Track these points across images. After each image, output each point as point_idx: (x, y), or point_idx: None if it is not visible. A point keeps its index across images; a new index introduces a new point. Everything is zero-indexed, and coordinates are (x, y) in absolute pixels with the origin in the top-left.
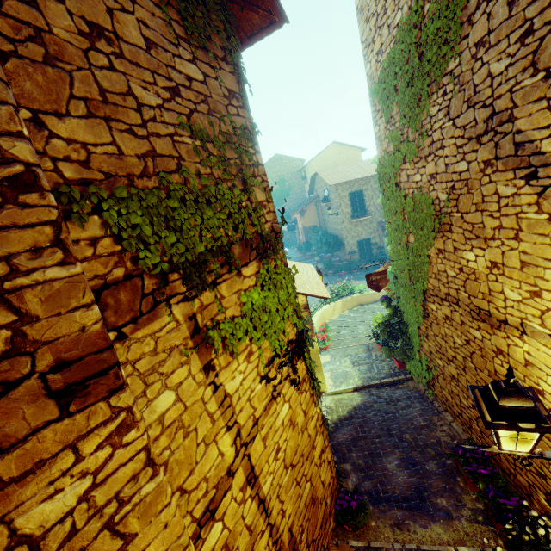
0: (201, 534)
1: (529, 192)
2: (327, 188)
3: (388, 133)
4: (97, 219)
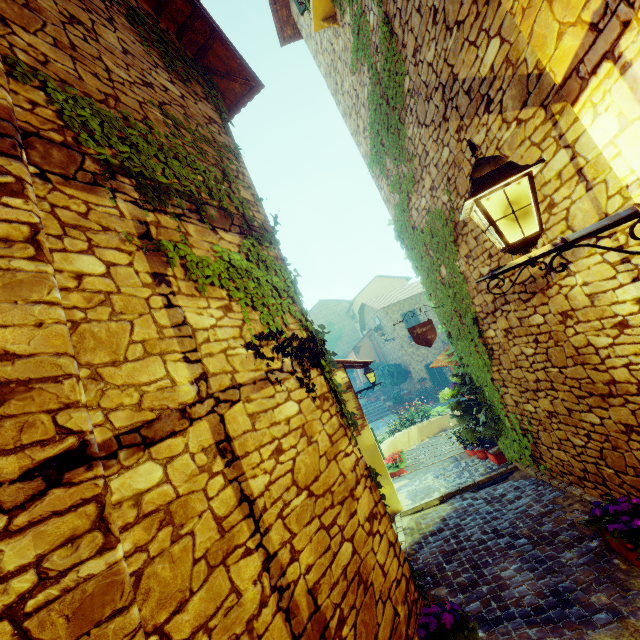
0: (120, 456)
1: (494, 119)
2: (377, 315)
3: (390, 186)
4: (43, 96)
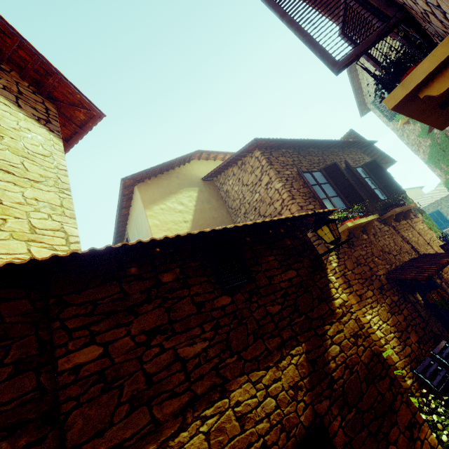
0: None
1: None
2: None
3: (443, 172)
4: None
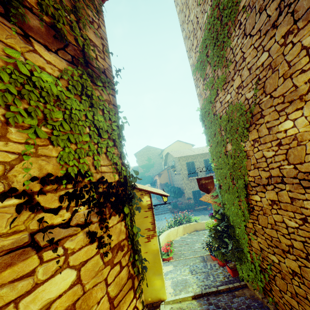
0: None
1: None
2: (174, 160)
3: (205, 85)
4: None
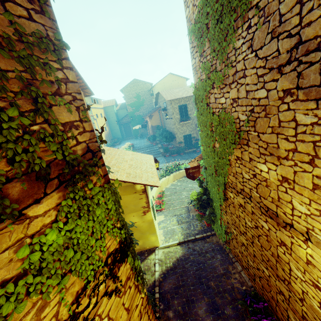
0: None
1: None
2: (165, 102)
3: (201, 64)
4: None
